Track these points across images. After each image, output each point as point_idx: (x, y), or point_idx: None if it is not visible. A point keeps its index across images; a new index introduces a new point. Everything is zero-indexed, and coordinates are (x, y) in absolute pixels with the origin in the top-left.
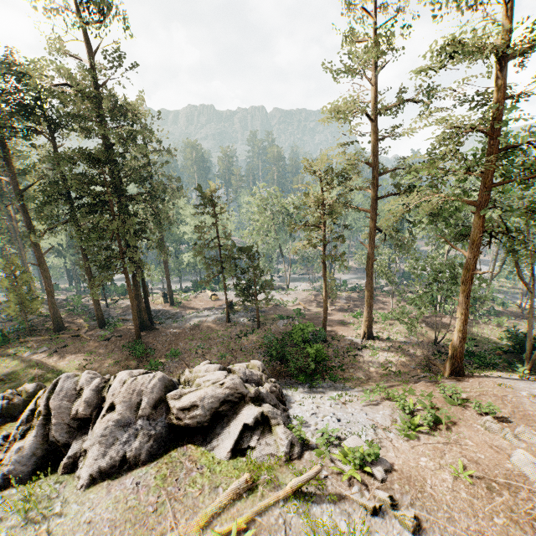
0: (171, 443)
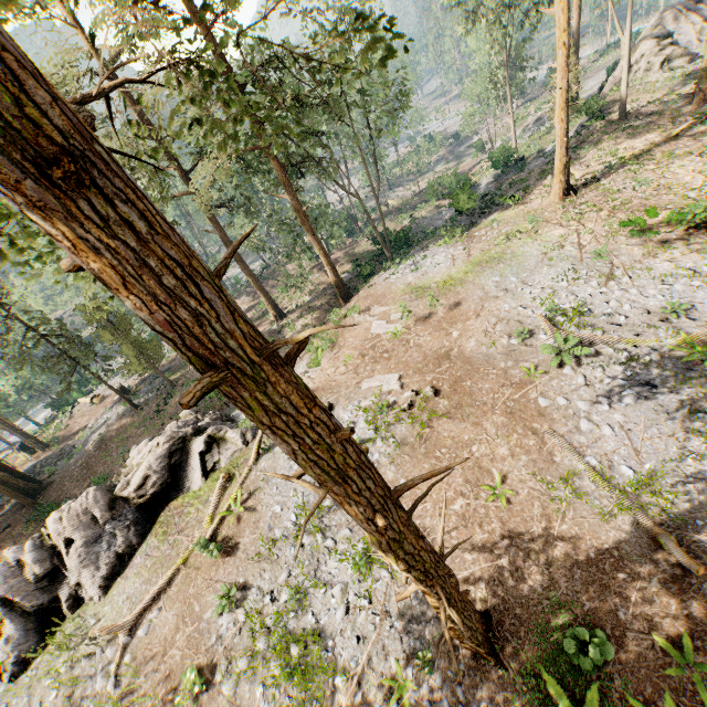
0: (153, 517)
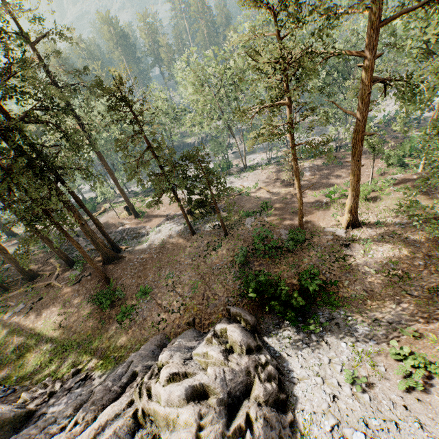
0: None
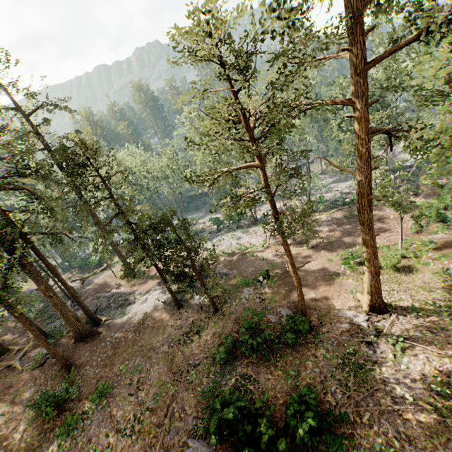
0: None
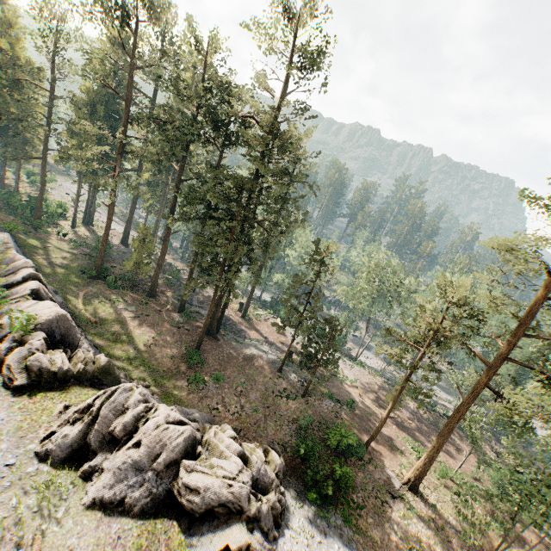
0: (163, 507)
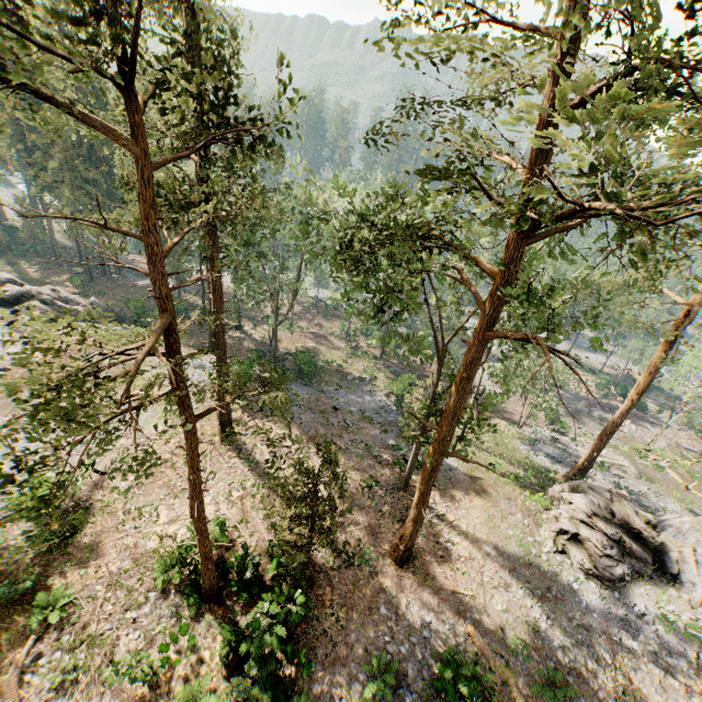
0: (1, 305)
